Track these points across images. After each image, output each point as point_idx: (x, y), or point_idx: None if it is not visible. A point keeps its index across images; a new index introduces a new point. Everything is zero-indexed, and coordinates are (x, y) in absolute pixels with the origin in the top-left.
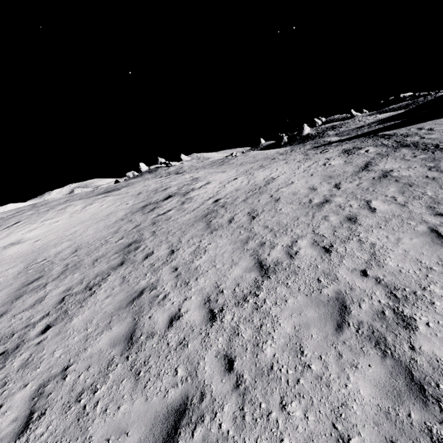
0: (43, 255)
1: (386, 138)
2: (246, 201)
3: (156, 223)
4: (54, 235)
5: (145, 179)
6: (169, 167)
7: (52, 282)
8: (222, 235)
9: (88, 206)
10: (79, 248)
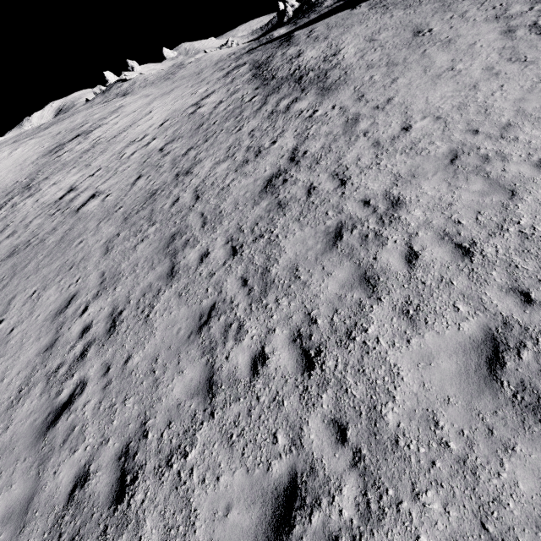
0: None
1: (279, 46)
2: (110, 140)
3: (50, 165)
4: None
5: (89, 107)
6: (125, 82)
7: None
8: (73, 172)
9: (14, 152)
10: (1, 188)
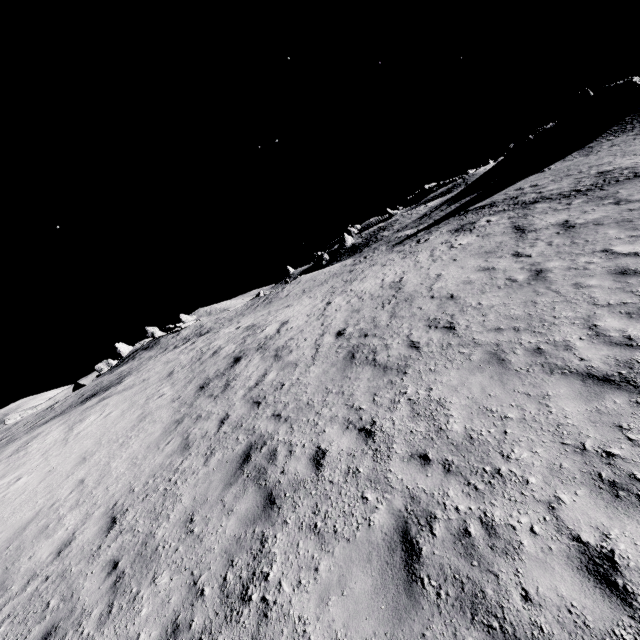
0: (20, 568)
1: (489, 207)
2: (396, 316)
3: (261, 402)
4: (27, 510)
5: (149, 358)
6: (178, 331)
7: (102, 632)
8: (433, 369)
9: (78, 426)
10: (117, 513)
